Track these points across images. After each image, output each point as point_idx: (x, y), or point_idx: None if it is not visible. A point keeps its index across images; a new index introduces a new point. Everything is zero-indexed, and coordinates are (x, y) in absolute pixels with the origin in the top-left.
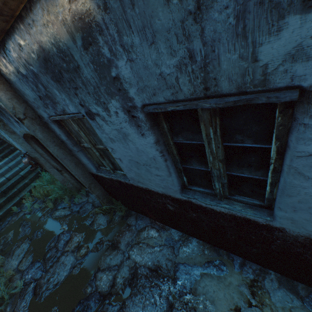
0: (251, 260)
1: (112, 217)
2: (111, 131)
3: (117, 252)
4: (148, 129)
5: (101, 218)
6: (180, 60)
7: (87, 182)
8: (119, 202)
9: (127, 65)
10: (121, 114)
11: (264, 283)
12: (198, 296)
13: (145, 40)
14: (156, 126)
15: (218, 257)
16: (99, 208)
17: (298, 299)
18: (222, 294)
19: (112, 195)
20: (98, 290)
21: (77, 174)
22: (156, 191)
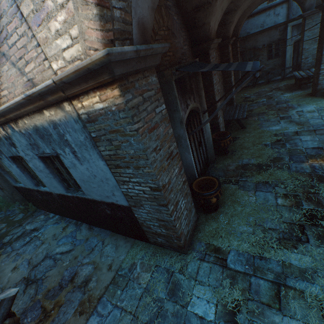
0: (70, 217)
1: (27, 213)
2: (7, 164)
3: (20, 227)
4: (13, 163)
5: (20, 215)
6: (7, 149)
7: (11, 190)
8: (31, 204)
9: (1, 148)
10: (6, 158)
11: (70, 224)
12: (44, 234)
13: (1, 145)
14: (16, 162)
15: (62, 220)
16: (19, 208)
17: (75, 226)
18: (53, 231)
19: (28, 200)
20: (3, 242)
21: (5, 186)
22: (32, 188)
